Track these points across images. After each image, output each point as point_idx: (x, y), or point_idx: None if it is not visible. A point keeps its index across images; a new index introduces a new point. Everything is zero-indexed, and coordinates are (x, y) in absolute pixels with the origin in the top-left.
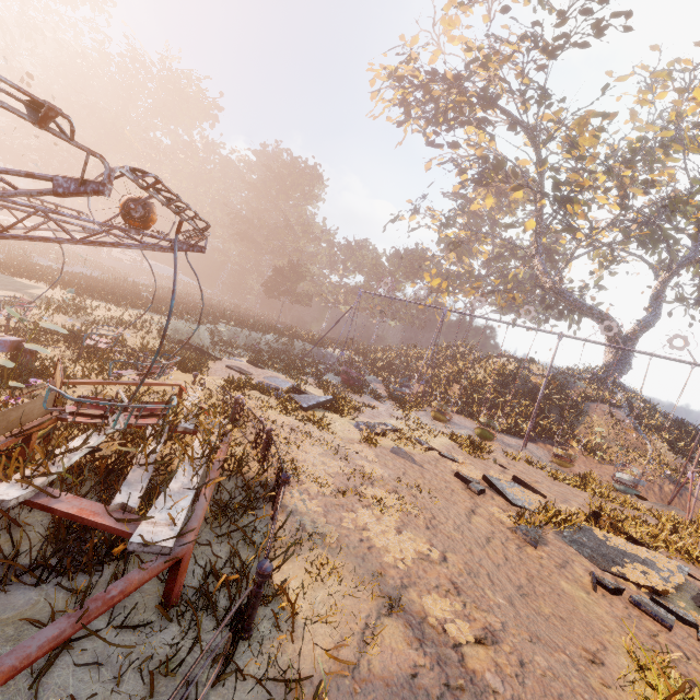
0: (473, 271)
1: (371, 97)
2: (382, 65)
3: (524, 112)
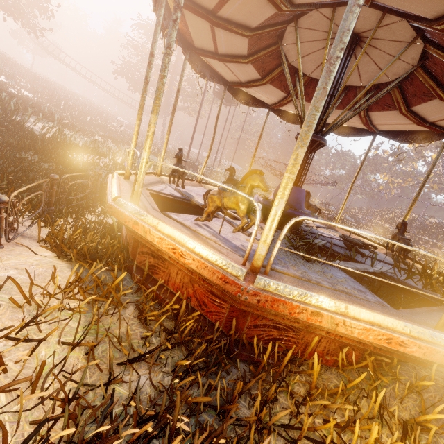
0: (413, 171)
1: None
2: None
3: None
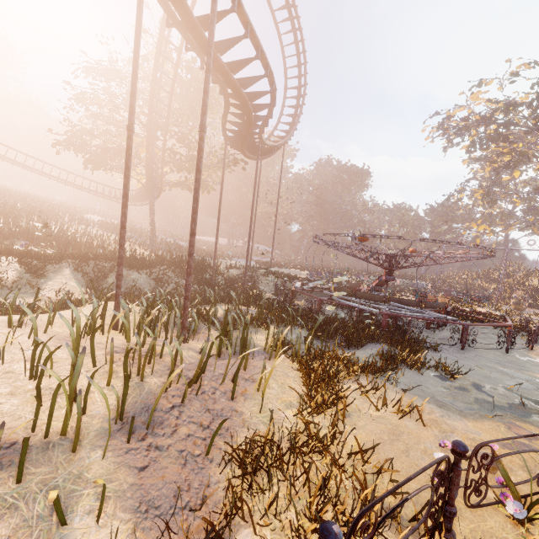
0: (503, 211)
1: (425, 140)
2: (435, 127)
3: (537, 129)
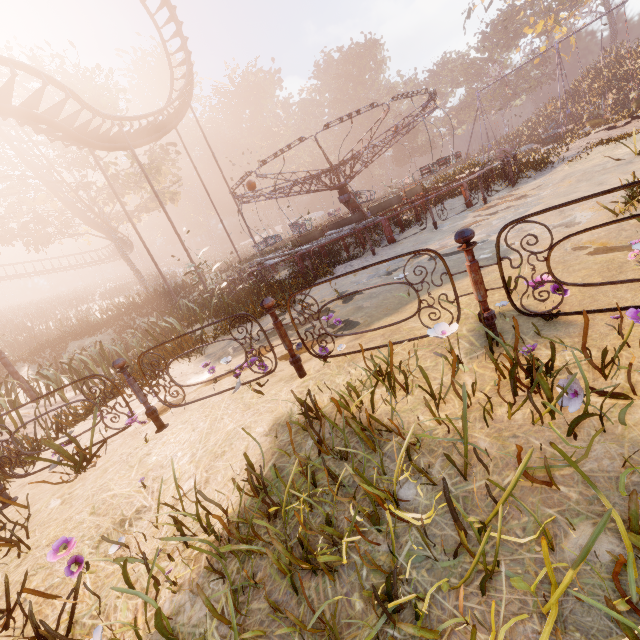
0: None
1: None
2: None
3: None
